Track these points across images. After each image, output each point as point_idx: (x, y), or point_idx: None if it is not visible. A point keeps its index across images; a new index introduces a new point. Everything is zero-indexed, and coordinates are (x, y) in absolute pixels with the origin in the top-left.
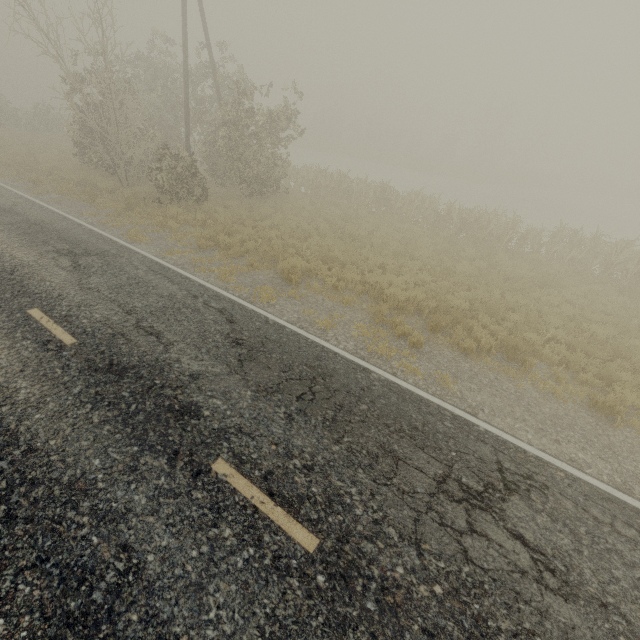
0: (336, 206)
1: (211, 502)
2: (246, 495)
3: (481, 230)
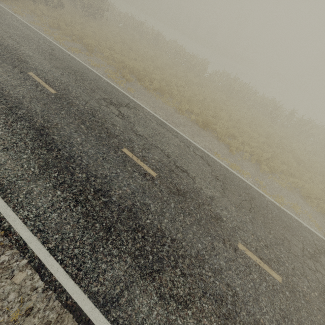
0: (132, 36)
1: (25, 77)
2: (37, 80)
3: (190, 62)
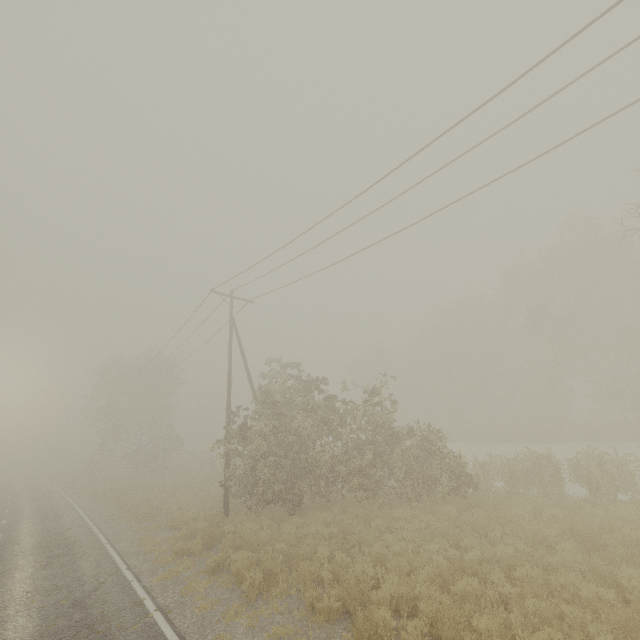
0: None
1: None
2: None
3: None
